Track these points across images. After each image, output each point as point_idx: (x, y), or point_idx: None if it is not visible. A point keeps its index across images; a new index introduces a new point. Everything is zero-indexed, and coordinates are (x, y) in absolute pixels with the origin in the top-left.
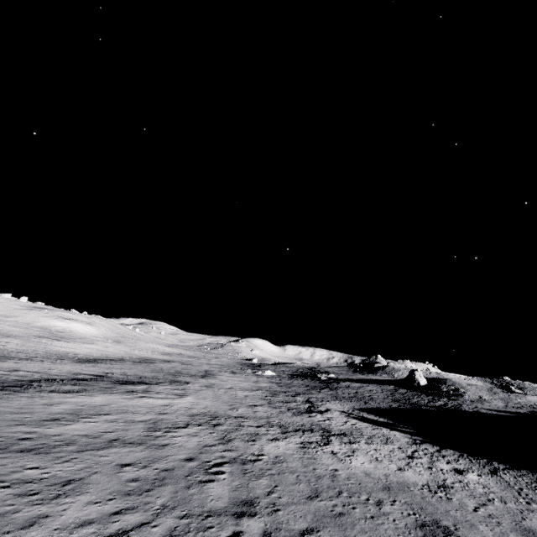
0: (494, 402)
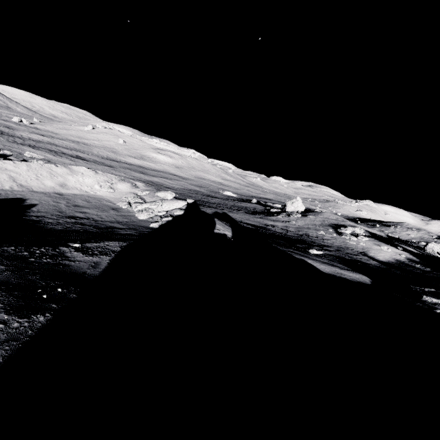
0: (277, 223)
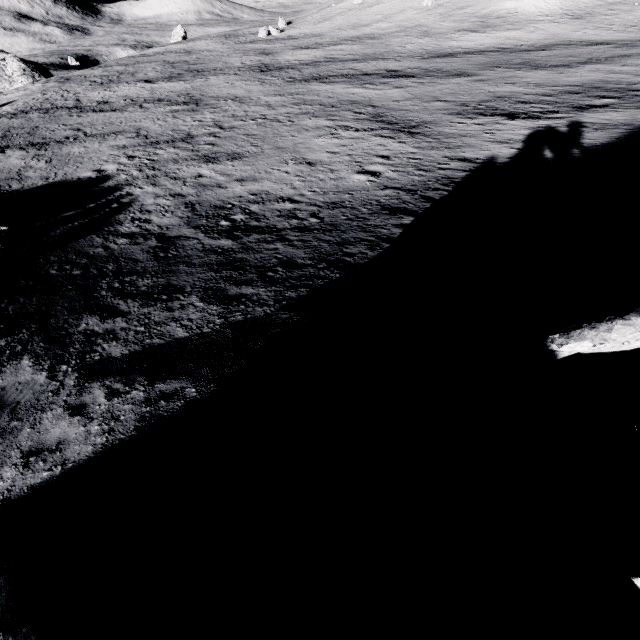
0: None
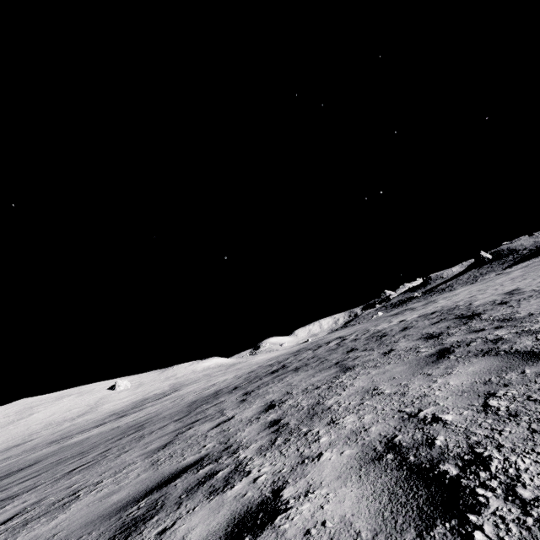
0: None
